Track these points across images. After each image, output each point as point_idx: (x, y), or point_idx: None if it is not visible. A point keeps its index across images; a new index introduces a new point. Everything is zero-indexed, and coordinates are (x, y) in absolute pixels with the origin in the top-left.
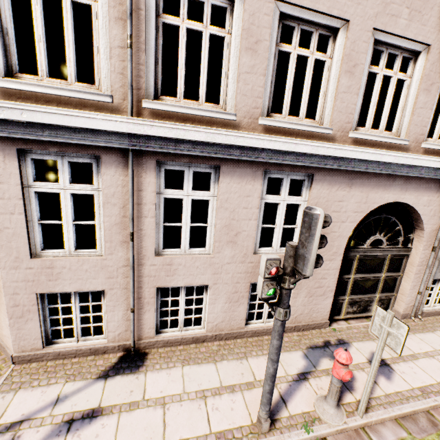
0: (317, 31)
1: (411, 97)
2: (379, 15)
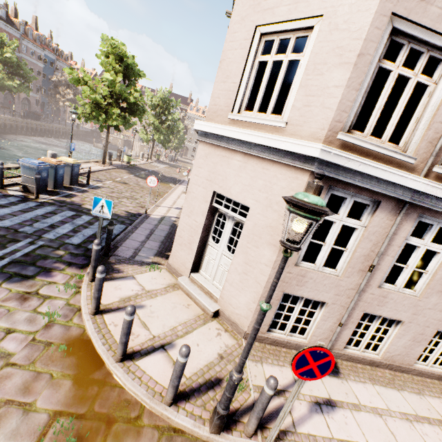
0: None
1: None
2: None
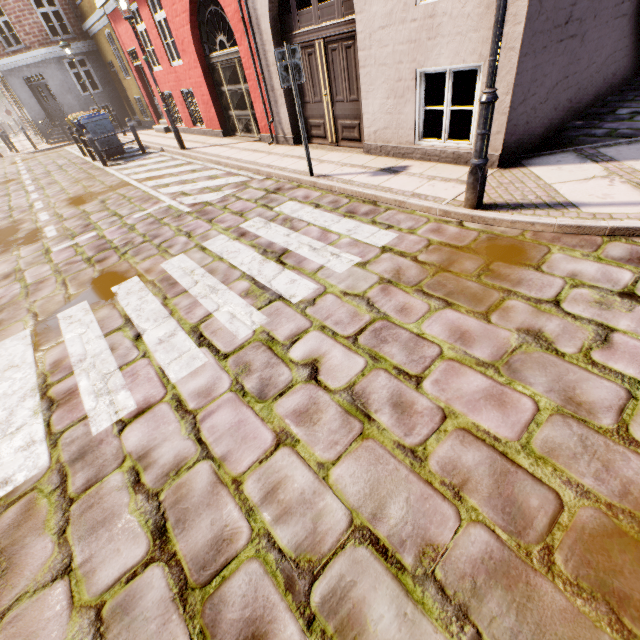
0: None
1: None
2: None
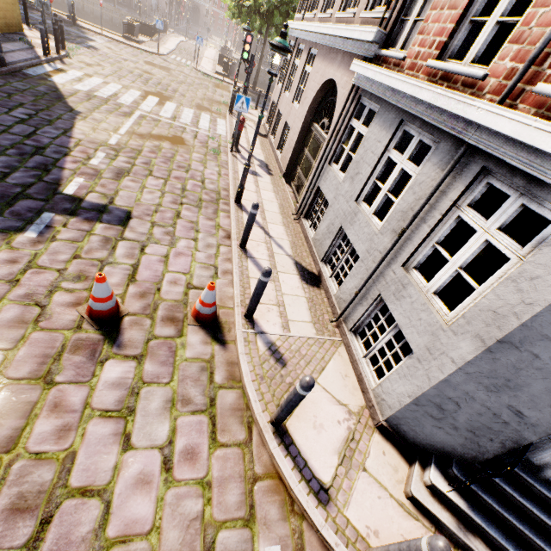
0: None
1: None
2: None
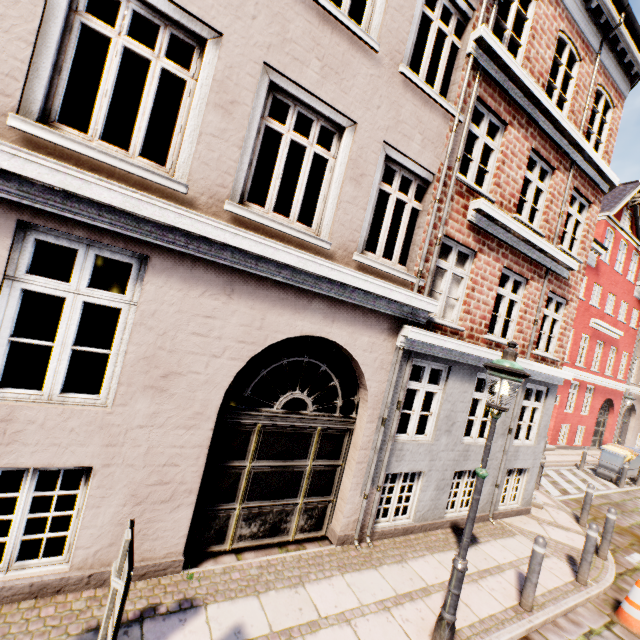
0: (168, 28)
1: (335, 183)
2: (275, 49)
